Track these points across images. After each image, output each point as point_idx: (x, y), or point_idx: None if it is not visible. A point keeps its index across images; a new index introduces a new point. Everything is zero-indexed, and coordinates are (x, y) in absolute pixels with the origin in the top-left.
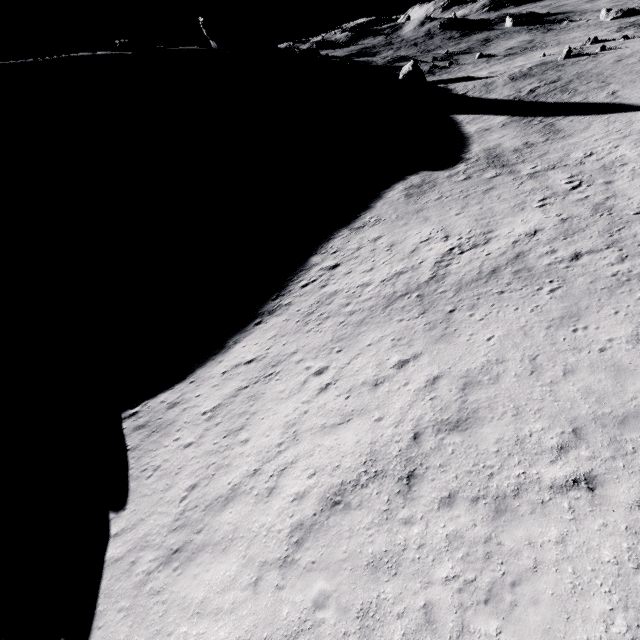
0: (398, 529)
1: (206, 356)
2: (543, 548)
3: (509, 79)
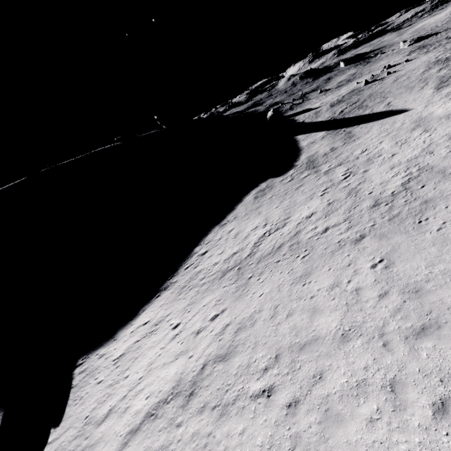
0: (173, 430)
1: (127, 321)
2: (232, 438)
3: (329, 106)
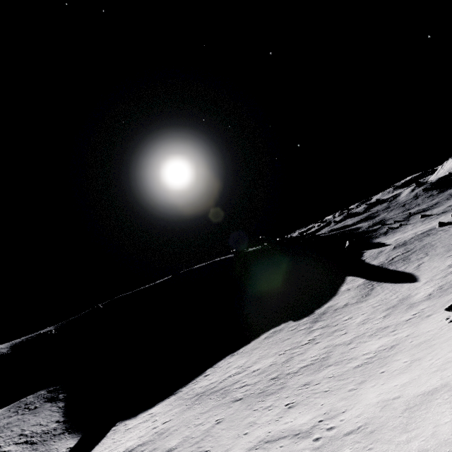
0: None
1: (148, 408)
2: None
3: (392, 247)
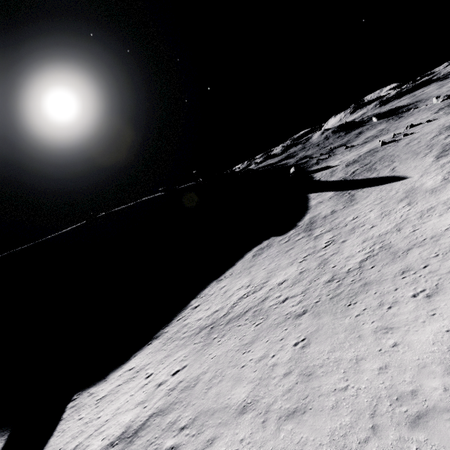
0: None
1: (119, 365)
2: None
3: (345, 166)
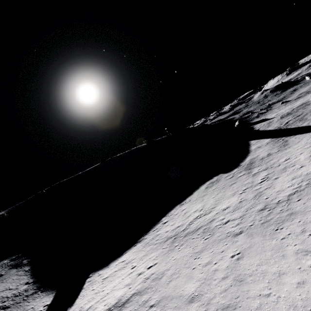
0: None
1: (116, 257)
2: None
3: (280, 118)
